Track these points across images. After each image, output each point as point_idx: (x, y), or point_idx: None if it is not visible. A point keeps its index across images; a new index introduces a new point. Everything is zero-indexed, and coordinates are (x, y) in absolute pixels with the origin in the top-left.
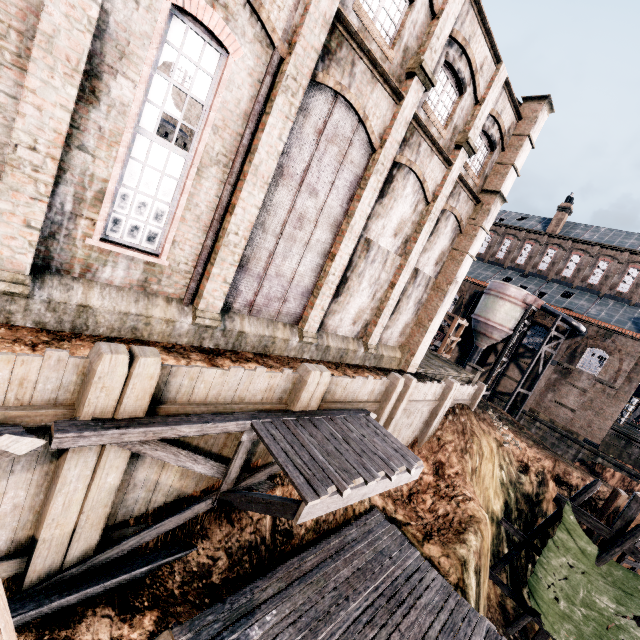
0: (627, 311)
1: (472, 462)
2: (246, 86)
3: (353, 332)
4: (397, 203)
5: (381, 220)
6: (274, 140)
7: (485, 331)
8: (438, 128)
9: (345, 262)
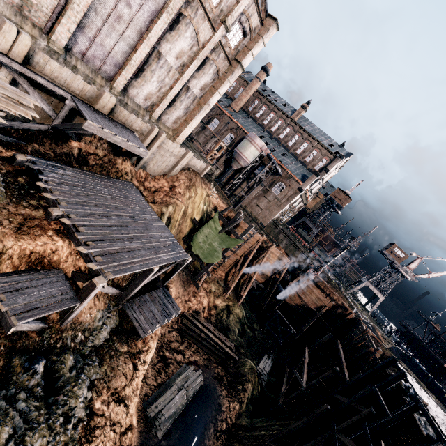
0: (303, 171)
1: (190, 194)
2: None
3: (144, 105)
4: (180, 39)
5: (169, 44)
6: None
7: (238, 159)
8: (211, 5)
9: (143, 57)
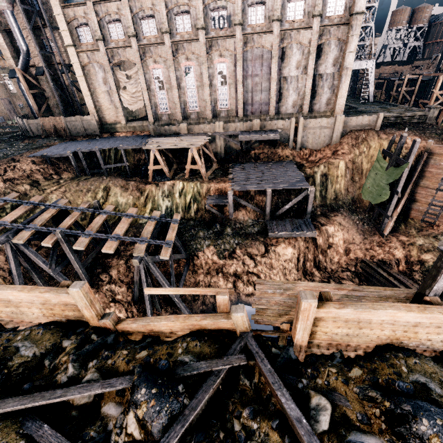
0: None
1: (359, 150)
2: (231, 65)
3: (295, 111)
4: (291, 58)
5: (287, 68)
6: (240, 72)
7: None
8: (298, 22)
9: (275, 89)
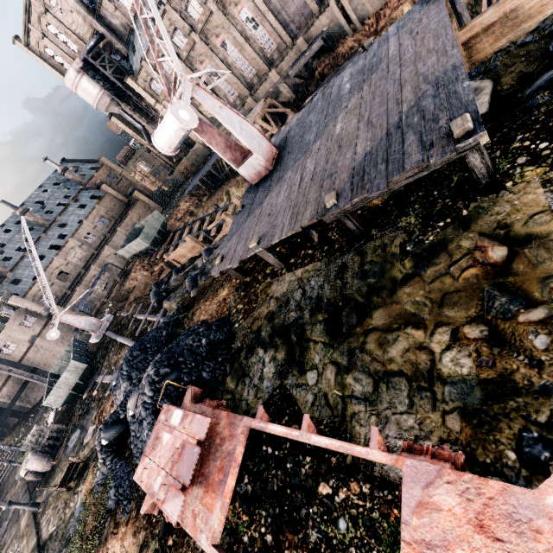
0: None
1: None
2: (250, 3)
3: None
4: None
5: None
6: (259, 3)
7: None
8: None
9: None
